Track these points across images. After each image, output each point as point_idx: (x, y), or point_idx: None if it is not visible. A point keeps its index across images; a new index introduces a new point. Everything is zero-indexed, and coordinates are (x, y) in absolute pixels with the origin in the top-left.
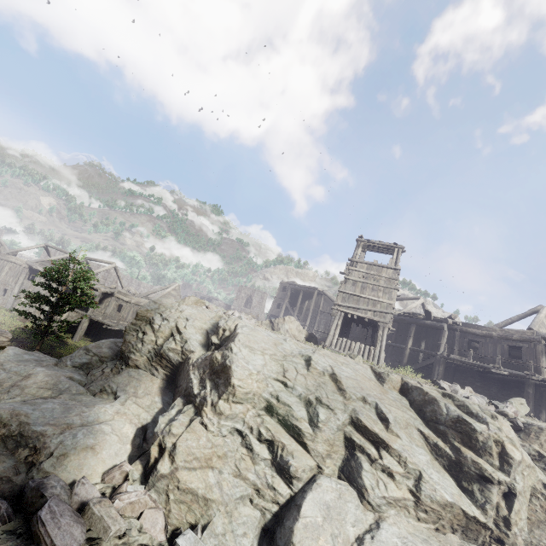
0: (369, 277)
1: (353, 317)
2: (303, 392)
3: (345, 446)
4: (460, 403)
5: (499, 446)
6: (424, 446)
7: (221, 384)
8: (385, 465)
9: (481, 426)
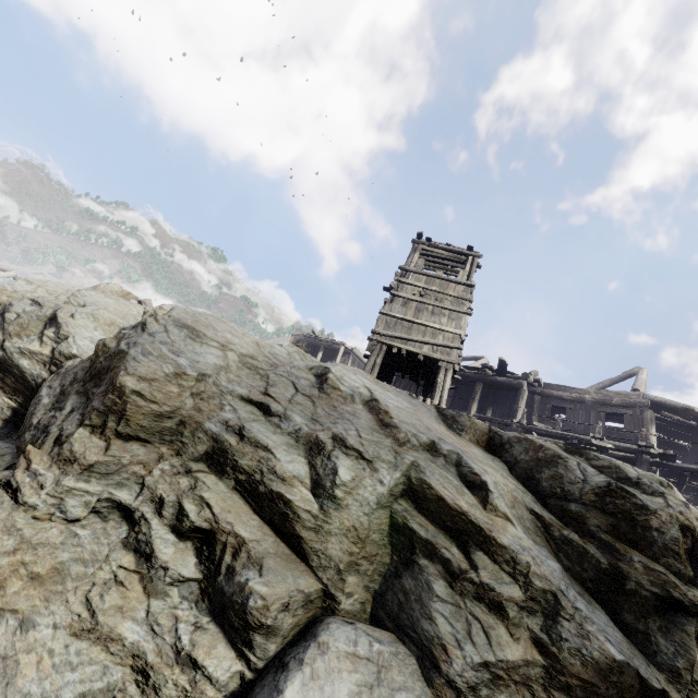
0: (429, 295)
1: (401, 353)
2: (305, 426)
3: (391, 545)
4: (602, 462)
5: (688, 538)
6: (545, 543)
7: (97, 394)
8: (483, 584)
9: (654, 501)
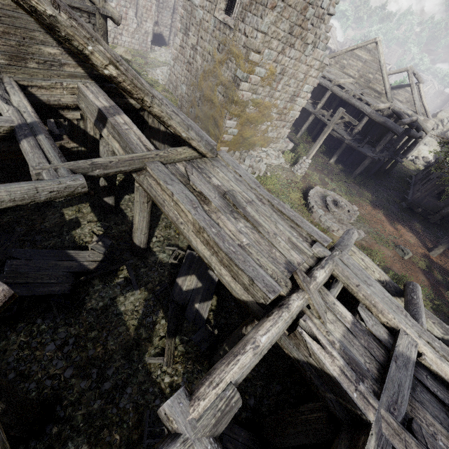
0: None
1: None
2: None
3: None
4: None
5: None
6: None
7: None
8: None
9: None
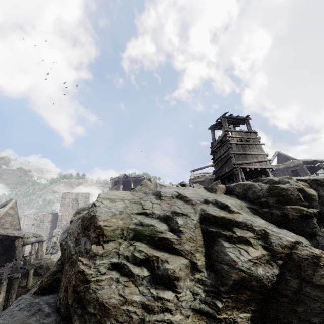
0: (243, 140)
1: (251, 170)
2: None
3: None
4: None
5: None
6: None
7: None
8: None
9: None
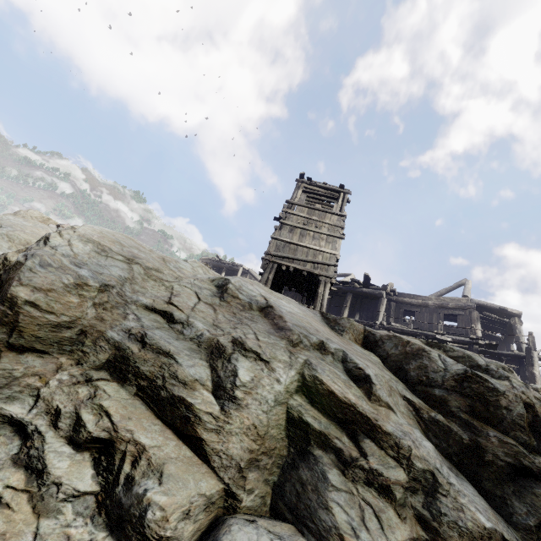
0: (310, 223)
1: (289, 270)
2: (206, 331)
3: (288, 438)
4: (456, 353)
5: (530, 413)
6: (417, 425)
7: None
8: (373, 470)
9: (502, 384)
